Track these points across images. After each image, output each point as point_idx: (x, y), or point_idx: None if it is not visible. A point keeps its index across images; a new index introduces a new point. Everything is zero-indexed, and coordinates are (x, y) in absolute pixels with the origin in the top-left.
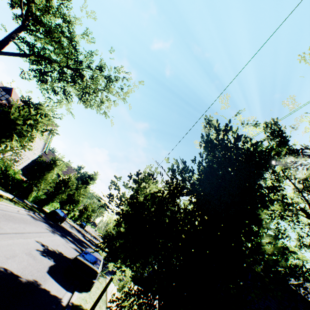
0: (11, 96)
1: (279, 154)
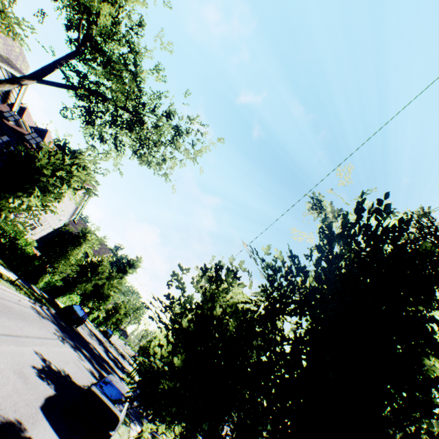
0: (44, 139)
1: None
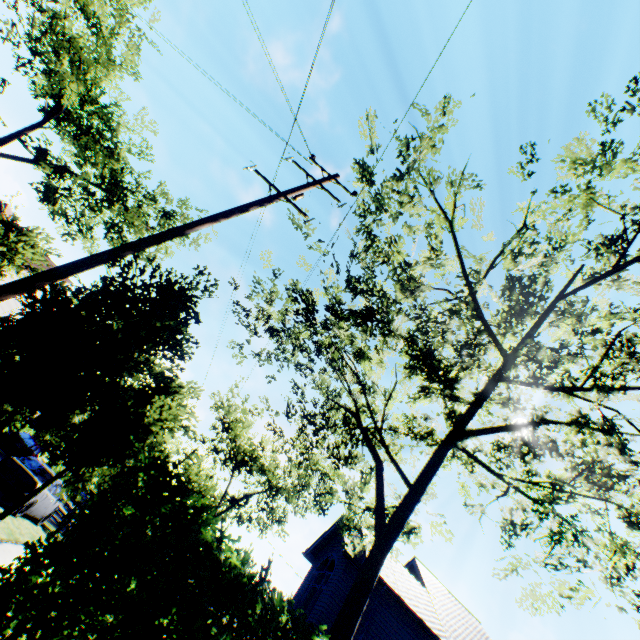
0: None
1: (196, 286)
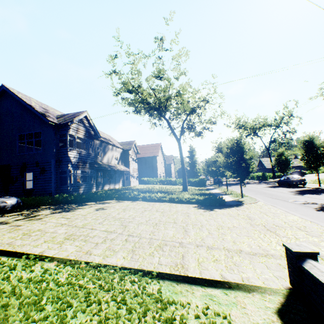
0: None
1: None
